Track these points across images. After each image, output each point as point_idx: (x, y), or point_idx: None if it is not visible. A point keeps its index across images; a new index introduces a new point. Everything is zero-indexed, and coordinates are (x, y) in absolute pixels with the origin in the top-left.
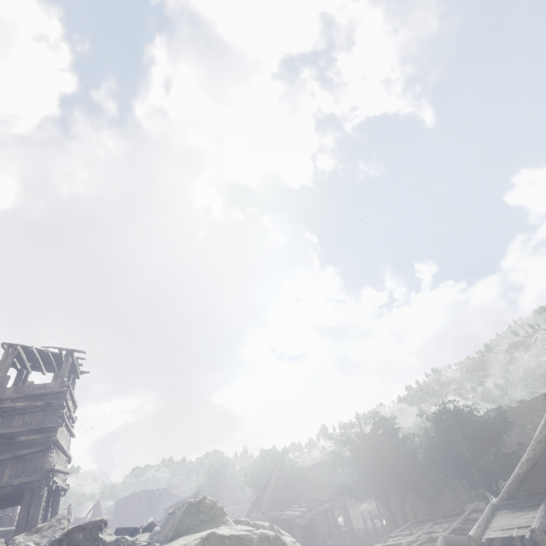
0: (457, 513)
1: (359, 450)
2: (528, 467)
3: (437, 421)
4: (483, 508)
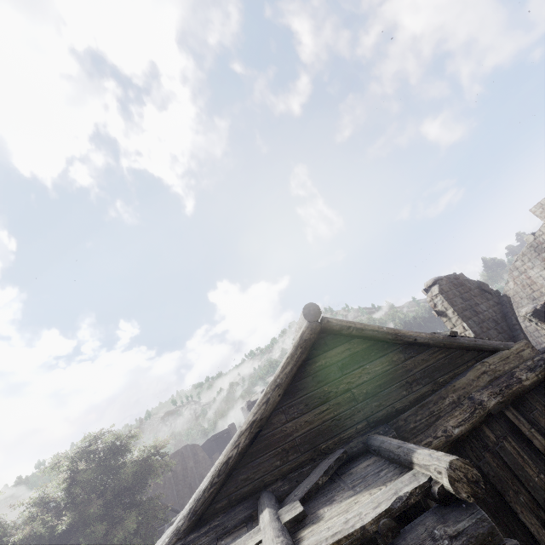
0: None
1: None
2: (249, 439)
3: (70, 469)
4: None
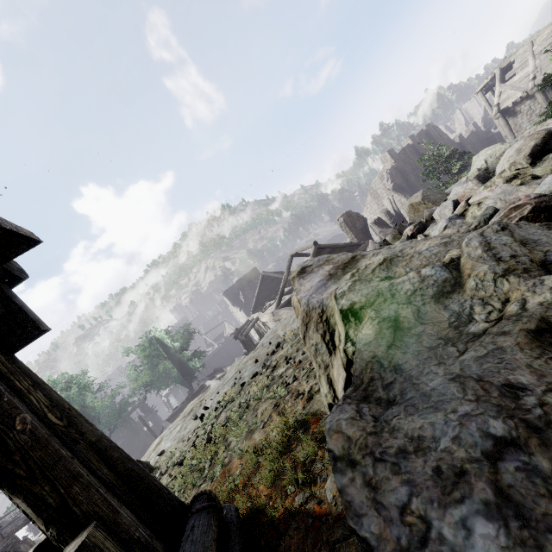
0: (197, 391)
1: None
2: None
3: (147, 347)
4: (212, 376)
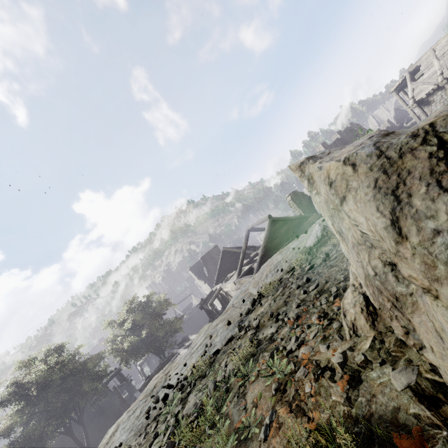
0: (167, 360)
1: (35, 394)
2: (265, 249)
3: (124, 319)
4: (181, 345)
